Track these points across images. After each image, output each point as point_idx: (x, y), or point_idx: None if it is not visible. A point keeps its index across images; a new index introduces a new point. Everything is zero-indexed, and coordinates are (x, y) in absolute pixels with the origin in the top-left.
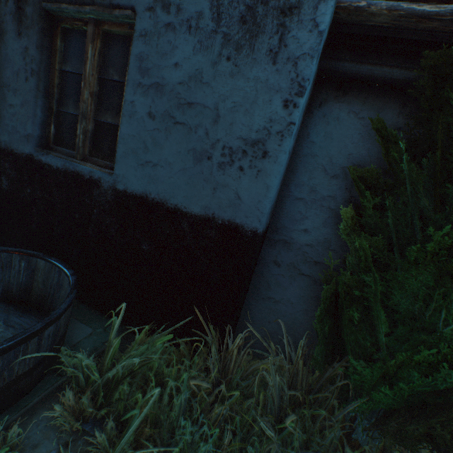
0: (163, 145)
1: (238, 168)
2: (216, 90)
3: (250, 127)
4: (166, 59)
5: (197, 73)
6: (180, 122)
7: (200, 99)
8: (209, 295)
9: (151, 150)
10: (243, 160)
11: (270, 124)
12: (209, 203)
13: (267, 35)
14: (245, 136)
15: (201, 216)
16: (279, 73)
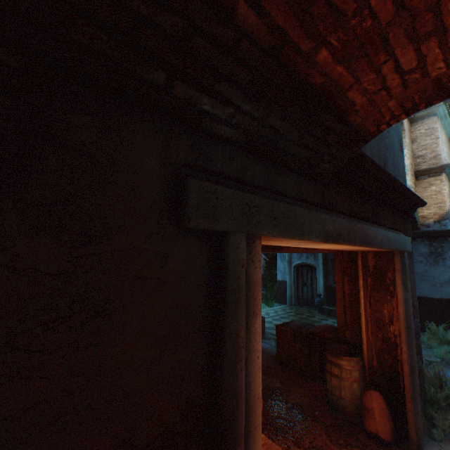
0: (420, 284)
1: (444, 287)
2: (431, 272)
3: (444, 278)
4: (415, 268)
5: (425, 270)
6: (424, 279)
7: (428, 274)
8: (449, 317)
9: (417, 285)
10: (445, 285)
11: (448, 277)
12: (439, 295)
13: (440, 263)
14: (443, 280)
15: (438, 298)
16: (446, 269)
